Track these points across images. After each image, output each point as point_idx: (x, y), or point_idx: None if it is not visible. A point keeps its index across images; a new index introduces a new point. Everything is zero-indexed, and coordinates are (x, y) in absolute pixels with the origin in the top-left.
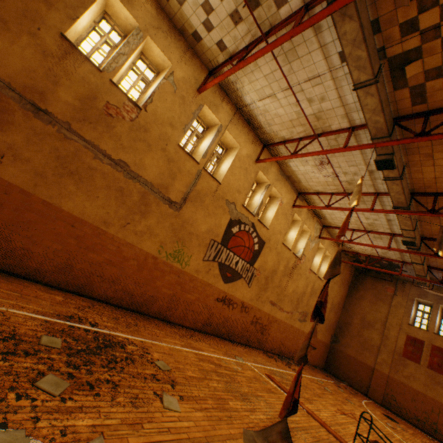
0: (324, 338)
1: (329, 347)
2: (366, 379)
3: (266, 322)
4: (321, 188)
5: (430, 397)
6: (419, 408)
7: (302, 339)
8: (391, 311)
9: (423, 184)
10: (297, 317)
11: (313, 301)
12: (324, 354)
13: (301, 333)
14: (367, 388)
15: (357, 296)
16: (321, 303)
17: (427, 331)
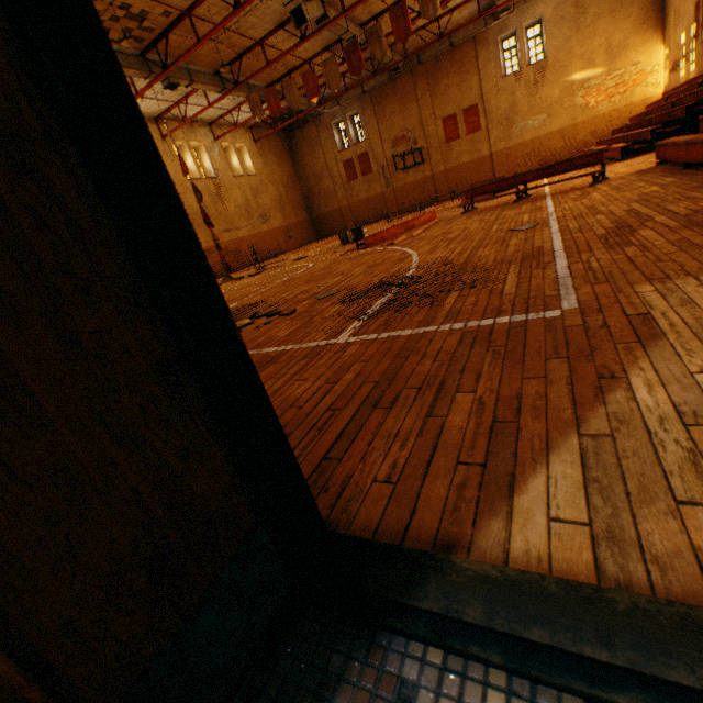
0: (300, 219)
1: (311, 221)
2: (342, 220)
3: (235, 247)
4: (165, 106)
5: (373, 196)
6: (371, 209)
7: (279, 234)
8: (325, 152)
9: (215, 65)
10: (259, 223)
11: (263, 199)
12: (311, 229)
13: (274, 231)
14: (345, 226)
15: (300, 159)
16: (206, 219)
17: (350, 148)
